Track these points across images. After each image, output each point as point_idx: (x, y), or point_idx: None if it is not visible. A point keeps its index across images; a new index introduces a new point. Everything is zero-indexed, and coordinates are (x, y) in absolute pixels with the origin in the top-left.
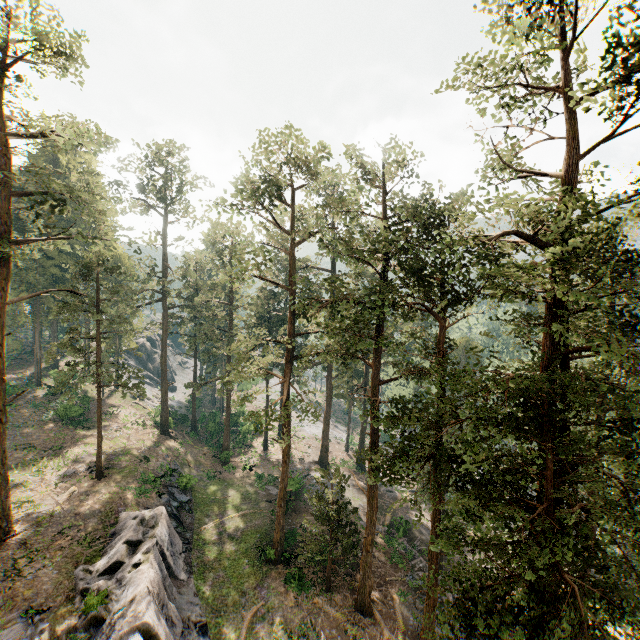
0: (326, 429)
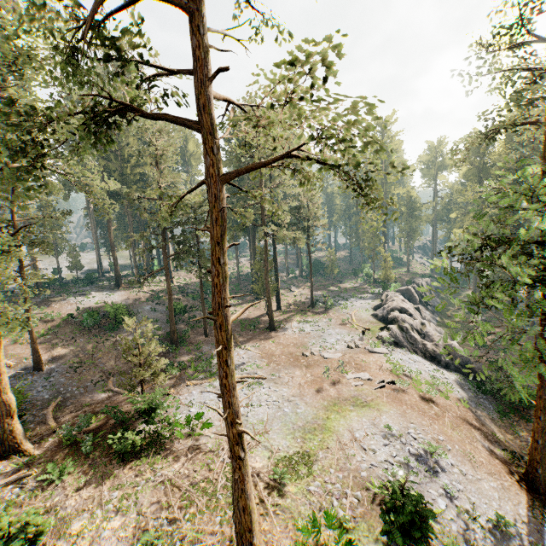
0: None
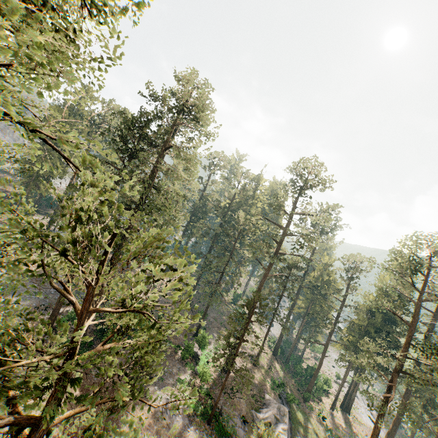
0: (392, 432)
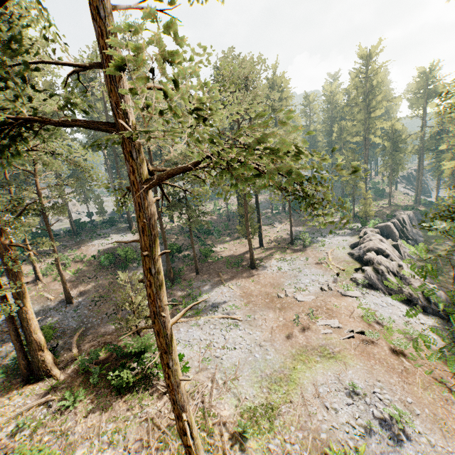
0: None
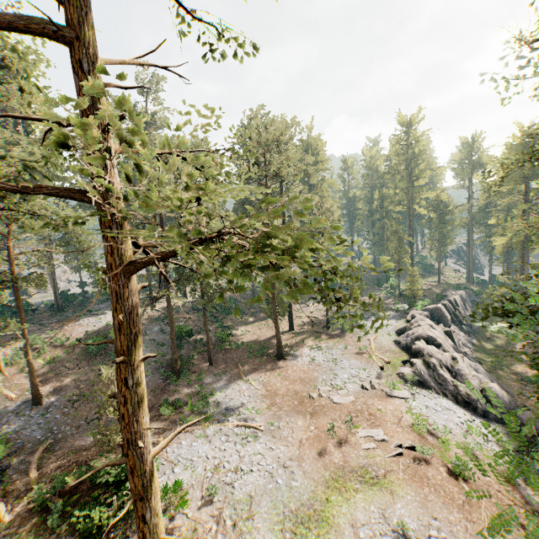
0: None
